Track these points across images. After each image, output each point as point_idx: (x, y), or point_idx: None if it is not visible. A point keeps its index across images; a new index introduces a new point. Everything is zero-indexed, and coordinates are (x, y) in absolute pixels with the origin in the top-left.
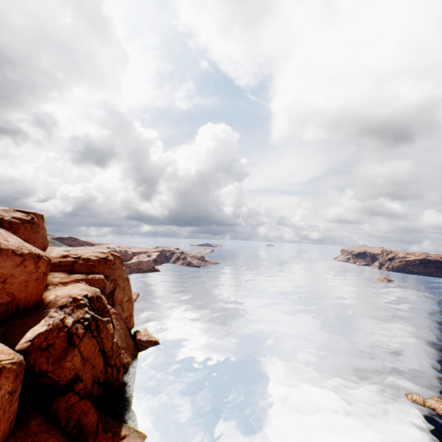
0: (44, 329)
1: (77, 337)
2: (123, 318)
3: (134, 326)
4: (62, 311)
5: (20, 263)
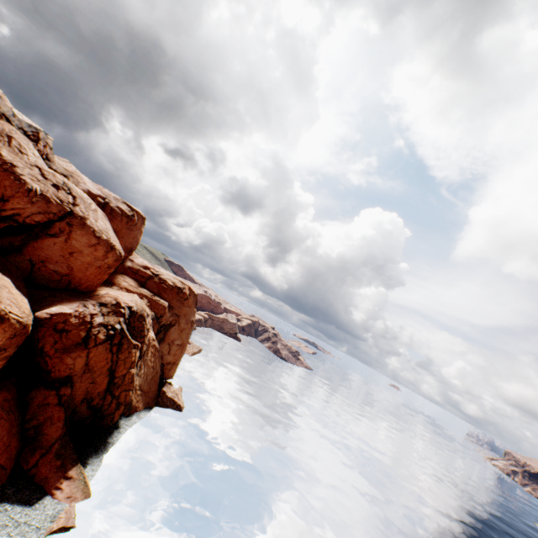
0: (69, 311)
1: (95, 340)
2: (165, 361)
3: (172, 377)
4: (99, 308)
5: (93, 244)
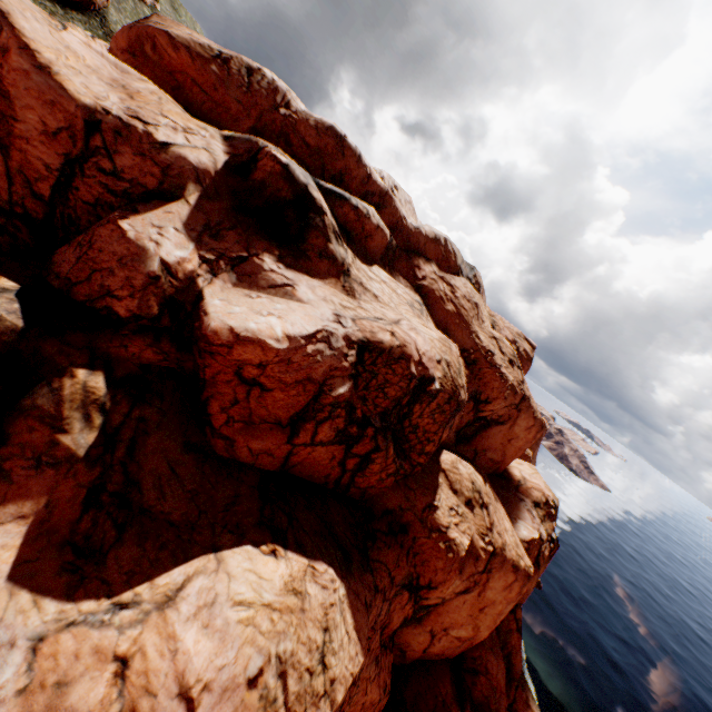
0: (537, 535)
1: (541, 558)
2: None
3: None
4: (535, 510)
5: (528, 426)
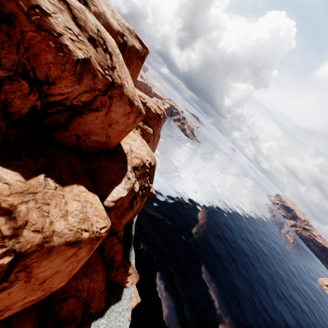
0: (125, 194)
1: (135, 201)
2: None
3: None
4: (134, 173)
5: (127, 113)
